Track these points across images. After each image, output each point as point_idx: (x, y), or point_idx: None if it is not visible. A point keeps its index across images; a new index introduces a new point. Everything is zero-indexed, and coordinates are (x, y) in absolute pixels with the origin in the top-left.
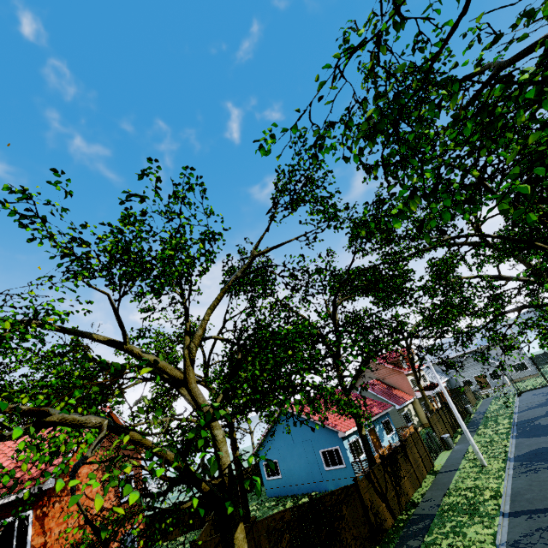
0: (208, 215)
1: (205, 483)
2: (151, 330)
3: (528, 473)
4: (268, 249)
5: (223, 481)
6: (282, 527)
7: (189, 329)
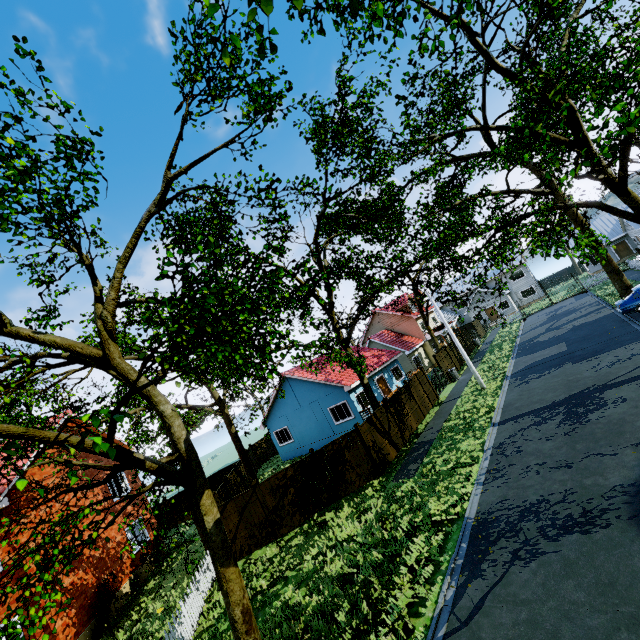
0: (52, 107)
1: (150, 462)
2: (58, 308)
3: (521, 386)
4: (186, 167)
5: (181, 456)
6: (286, 482)
7: (100, 294)
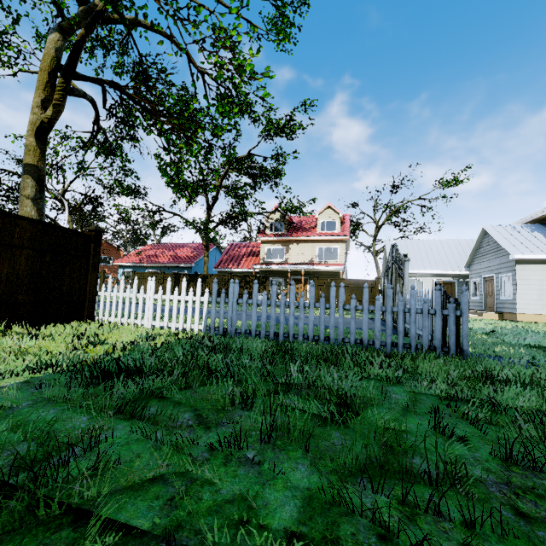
0: None
1: None
2: None
3: None
4: None
5: None
6: None
7: None
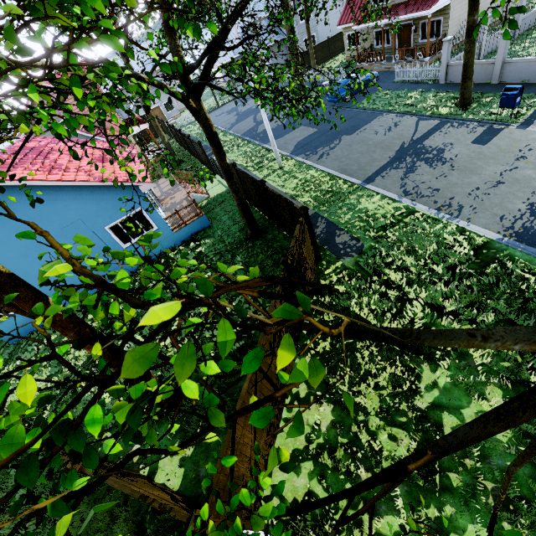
0: None
1: None
2: None
3: (325, 157)
4: None
5: None
6: None
7: None
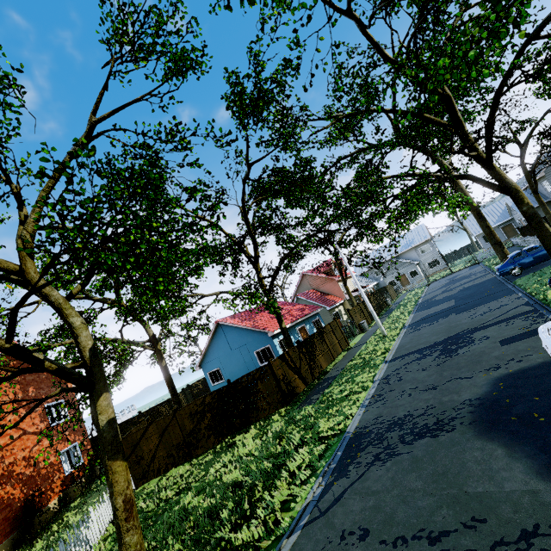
0: None
1: (49, 362)
2: None
3: (414, 332)
4: (109, 113)
5: (85, 362)
6: (204, 408)
7: (25, 219)
